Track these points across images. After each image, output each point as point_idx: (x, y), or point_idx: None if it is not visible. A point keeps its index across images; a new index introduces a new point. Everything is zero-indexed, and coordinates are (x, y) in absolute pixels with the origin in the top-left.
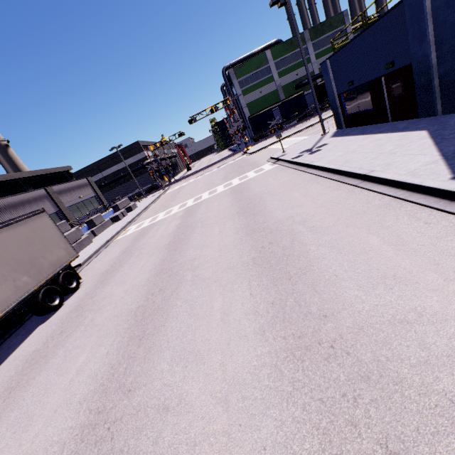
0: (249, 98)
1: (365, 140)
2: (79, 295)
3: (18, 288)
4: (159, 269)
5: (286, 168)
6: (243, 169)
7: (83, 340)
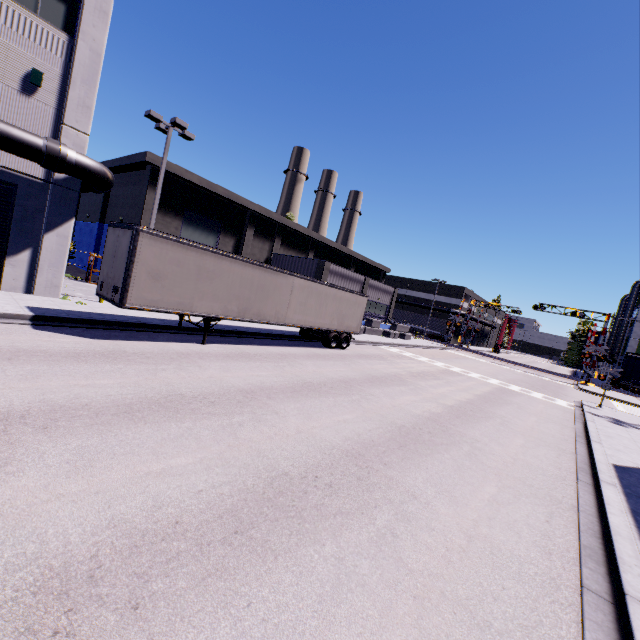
0: None
1: None
2: (344, 352)
3: (331, 323)
4: (397, 375)
5: (571, 412)
6: (540, 388)
7: (344, 366)
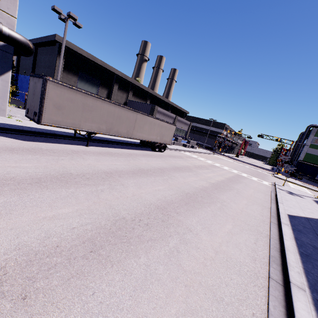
0: (312, 151)
1: (314, 207)
2: (162, 154)
3: (156, 139)
4: (188, 166)
5: (270, 188)
6: (256, 175)
7: (161, 161)
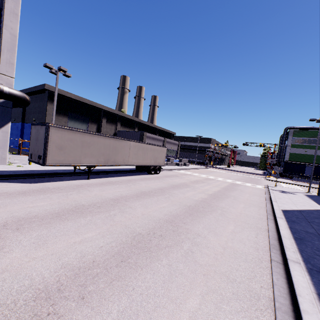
0: (294, 150)
1: (305, 200)
2: (158, 175)
3: (150, 162)
4: (185, 183)
5: (263, 190)
6: (249, 181)
7: (159, 182)
